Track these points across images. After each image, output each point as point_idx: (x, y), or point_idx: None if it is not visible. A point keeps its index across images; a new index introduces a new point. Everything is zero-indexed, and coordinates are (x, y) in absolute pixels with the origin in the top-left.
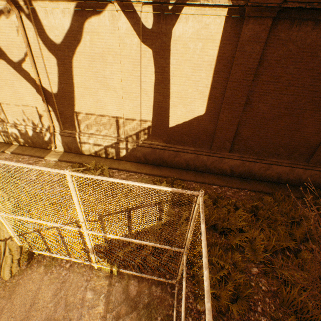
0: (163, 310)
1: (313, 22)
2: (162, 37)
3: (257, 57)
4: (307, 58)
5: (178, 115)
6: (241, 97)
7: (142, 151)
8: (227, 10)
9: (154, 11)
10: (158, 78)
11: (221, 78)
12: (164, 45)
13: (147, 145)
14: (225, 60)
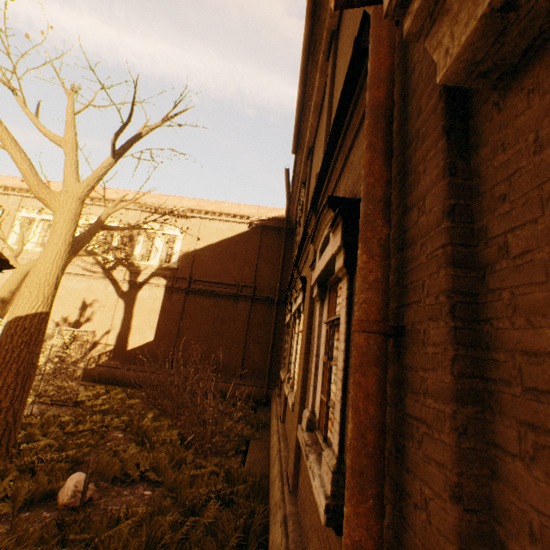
0: (57, 411)
1: (205, 296)
2: (132, 296)
3: (181, 308)
4: (207, 311)
5: (136, 341)
6: (175, 329)
7: (99, 370)
8: (165, 288)
9: (129, 285)
10: (125, 316)
11: (164, 318)
12: (132, 300)
13: (105, 364)
14: (166, 309)
